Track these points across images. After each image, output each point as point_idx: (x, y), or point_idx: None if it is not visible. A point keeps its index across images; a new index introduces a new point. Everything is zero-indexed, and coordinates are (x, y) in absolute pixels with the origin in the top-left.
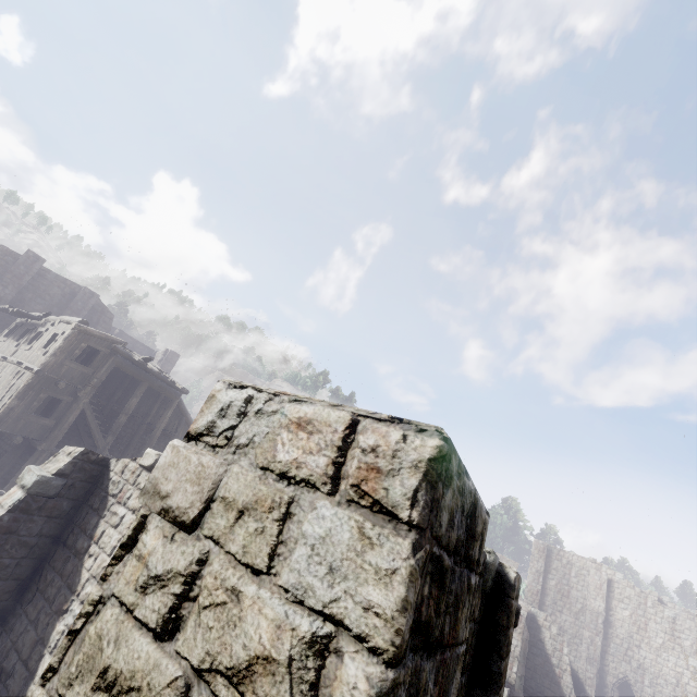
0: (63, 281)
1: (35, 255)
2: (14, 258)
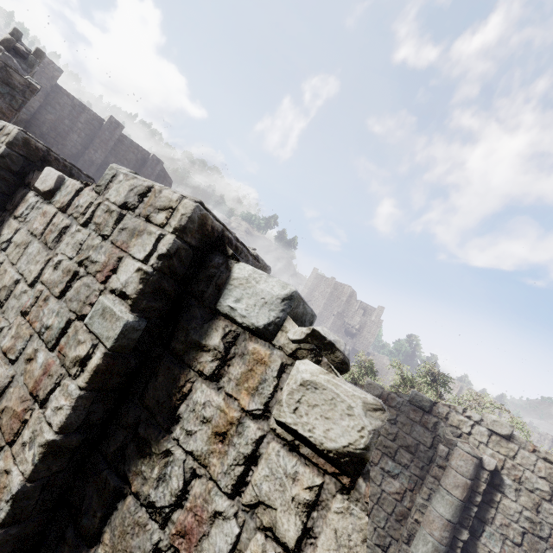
0: (136, 147)
1: (116, 121)
2: (99, 123)
